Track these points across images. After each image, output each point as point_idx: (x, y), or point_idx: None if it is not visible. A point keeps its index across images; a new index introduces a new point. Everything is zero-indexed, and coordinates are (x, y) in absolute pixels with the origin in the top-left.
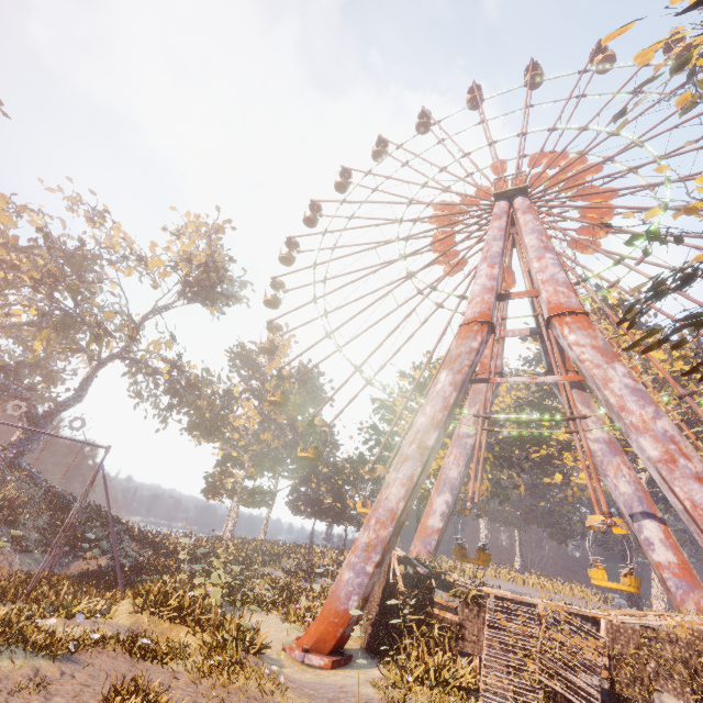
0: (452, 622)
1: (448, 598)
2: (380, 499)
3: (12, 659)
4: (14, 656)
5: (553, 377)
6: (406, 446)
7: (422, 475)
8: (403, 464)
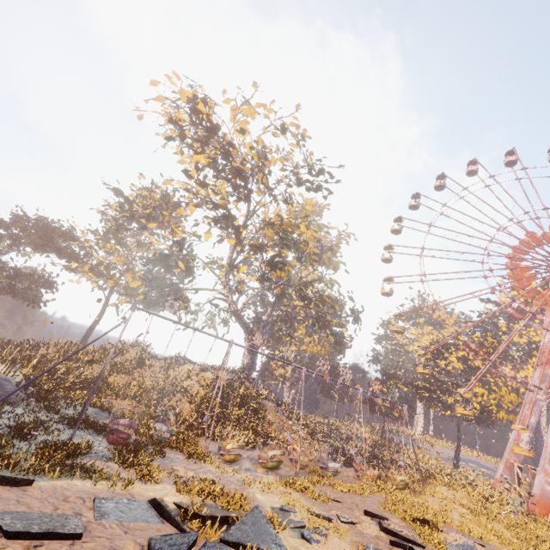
0: None
1: None
2: None
3: None
4: None
5: None
6: None
7: None
8: None
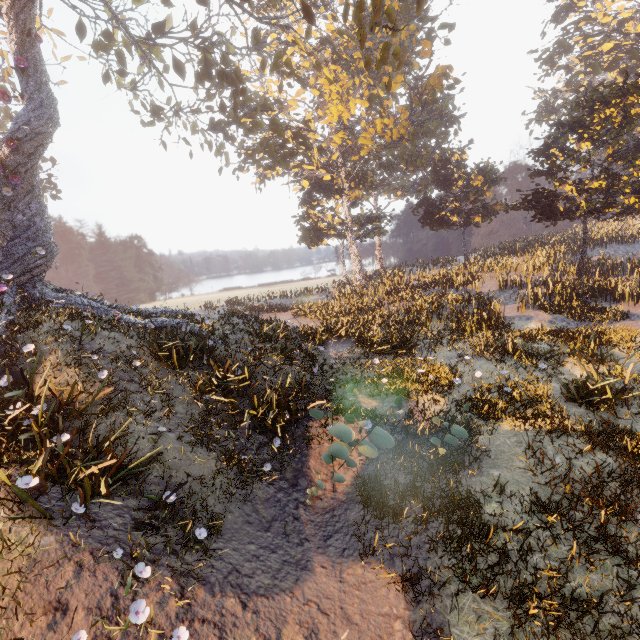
0: None
1: None
2: None
3: None
4: None
5: None
6: None
7: None
8: None
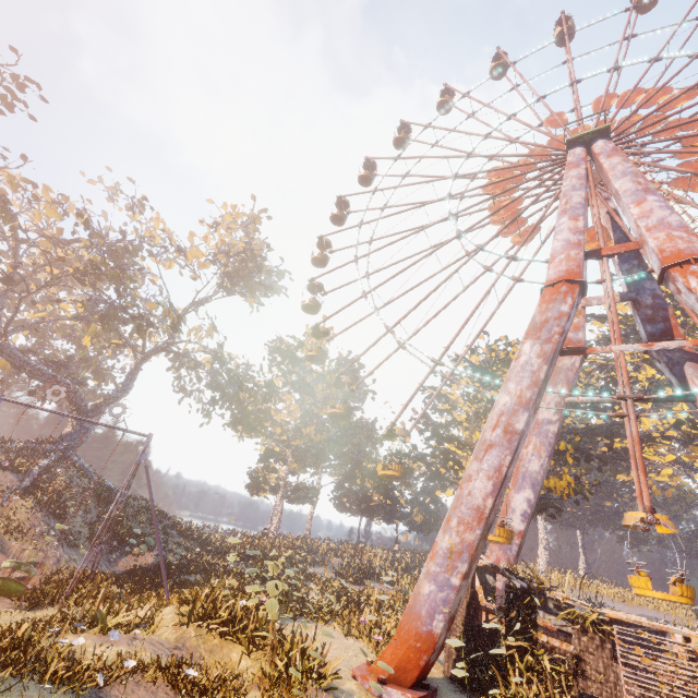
0: (565, 653)
1: (542, 616)
2: (461, 494)
3: (23, 697)
4: (27, 693)
5: (676, 342)
6: (488, 431)
7: (511, 465)
8: (487, 452)
